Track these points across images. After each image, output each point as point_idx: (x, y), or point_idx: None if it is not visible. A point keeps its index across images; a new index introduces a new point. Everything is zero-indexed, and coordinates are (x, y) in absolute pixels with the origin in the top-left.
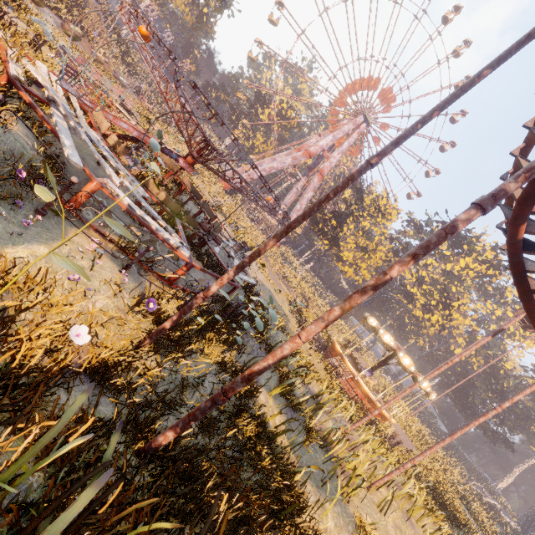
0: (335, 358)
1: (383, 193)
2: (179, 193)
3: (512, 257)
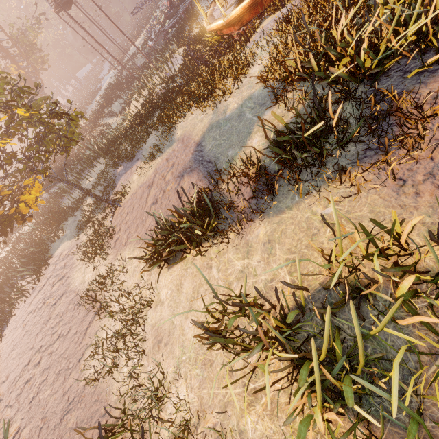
0: None
1: None
2: None
3: None
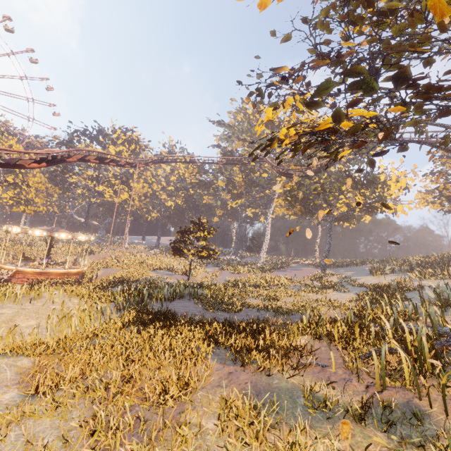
0: (1, 272)
1: None
2: None
3: None
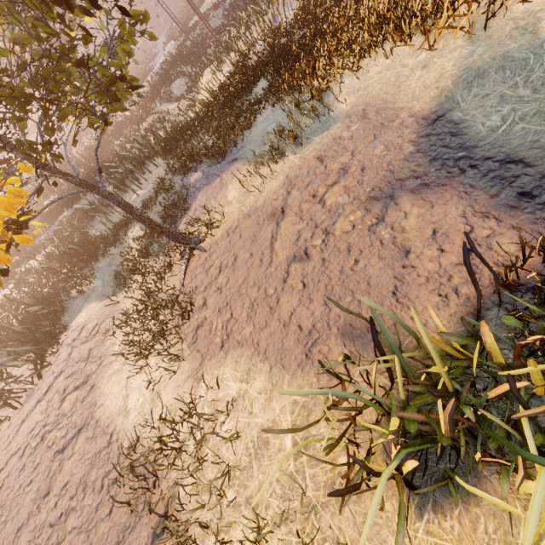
0: None
1: None
2: None
3: None
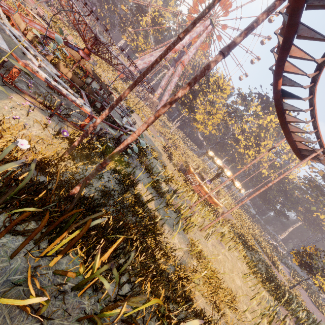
0: (190, 175)
1: (221, 75)
2: (85, 77)
3: (276, 102)
